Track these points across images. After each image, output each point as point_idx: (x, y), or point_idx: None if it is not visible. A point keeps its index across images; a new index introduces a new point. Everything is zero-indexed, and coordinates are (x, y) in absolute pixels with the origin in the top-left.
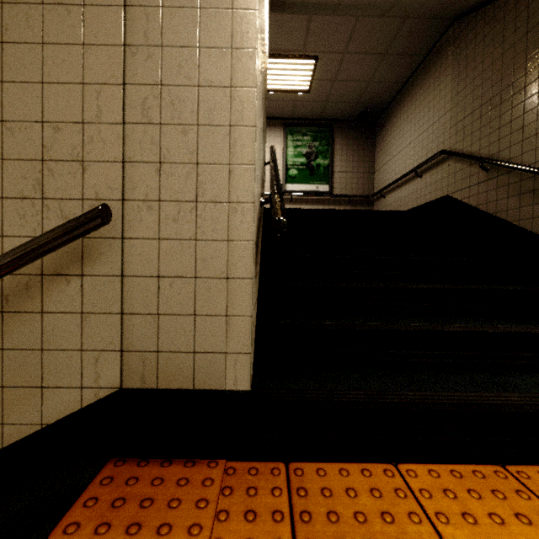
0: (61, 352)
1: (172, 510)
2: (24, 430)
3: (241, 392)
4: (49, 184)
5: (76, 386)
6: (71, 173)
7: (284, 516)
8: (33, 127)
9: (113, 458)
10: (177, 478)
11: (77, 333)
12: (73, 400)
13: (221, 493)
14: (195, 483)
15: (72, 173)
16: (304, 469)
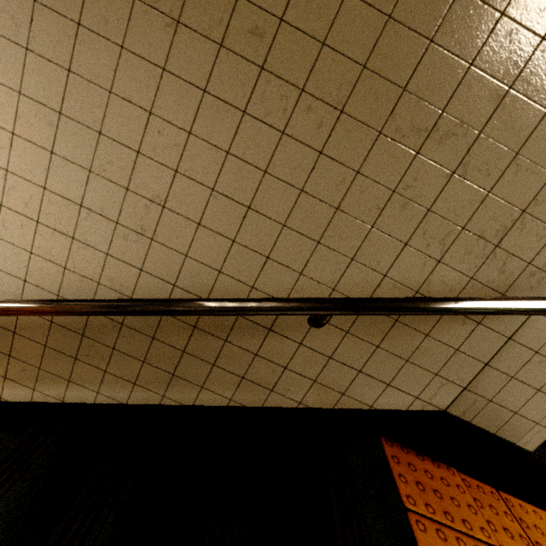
0: (420, 369)
1: (458, 508)
2: (356, 405)
3: (525, 450)
4: (511, 236)
5: (413, 395)
6: (537, 236)
7: (528, 542)
8: (540, 175)
9: (380, 435)
10: (438, 476)
11: (442, 362)
12: (404, 402)
13: (476, 504)
14: (454, 487)
15: (539, 236)
16: (511, 501)
